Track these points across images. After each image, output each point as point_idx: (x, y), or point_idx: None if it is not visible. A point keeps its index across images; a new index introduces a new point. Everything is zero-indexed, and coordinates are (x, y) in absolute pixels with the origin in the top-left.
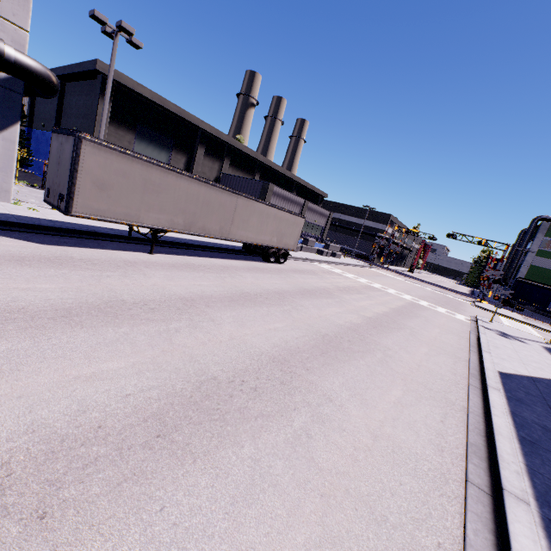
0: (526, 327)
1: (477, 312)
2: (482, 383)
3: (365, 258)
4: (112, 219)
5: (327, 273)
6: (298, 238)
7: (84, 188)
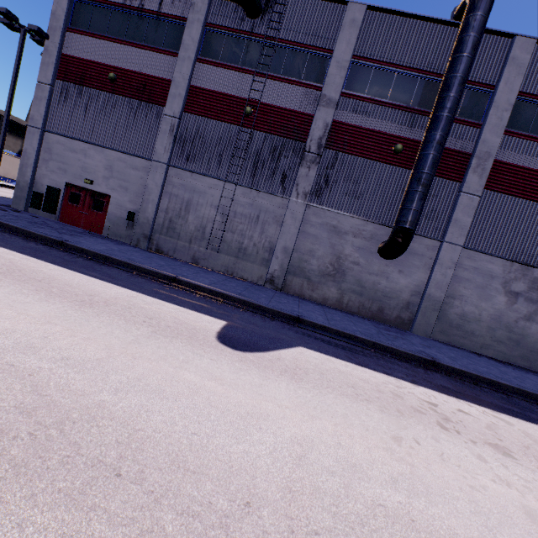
0: None
1: None
2: None
3: None
4: None
5: None
6: None
7: None
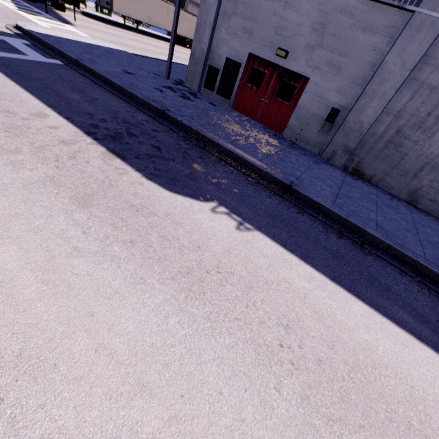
0: None
1: None
2: None
3: None
4: (124, 15)
5: None
6: None
7: (116, 0)
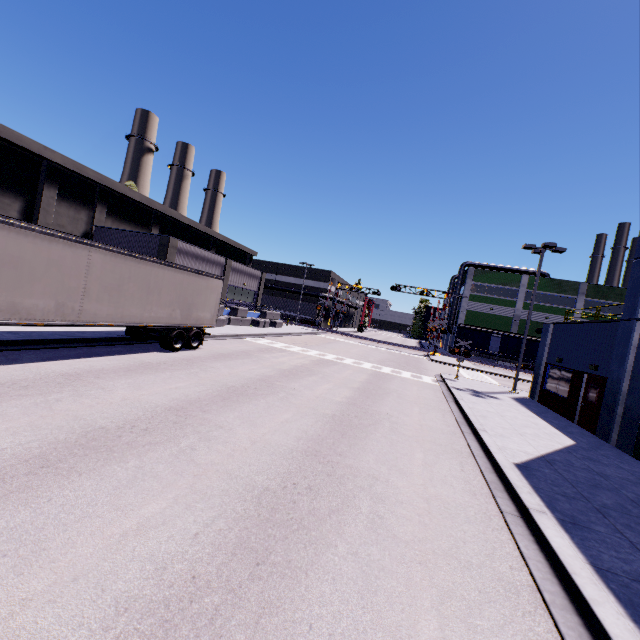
0: (481, 375)
1: (437, 367)
2: (512, 499)
3: (311, 323)
4: None
5: (266, 351)
6: (217, 309)
7: None
